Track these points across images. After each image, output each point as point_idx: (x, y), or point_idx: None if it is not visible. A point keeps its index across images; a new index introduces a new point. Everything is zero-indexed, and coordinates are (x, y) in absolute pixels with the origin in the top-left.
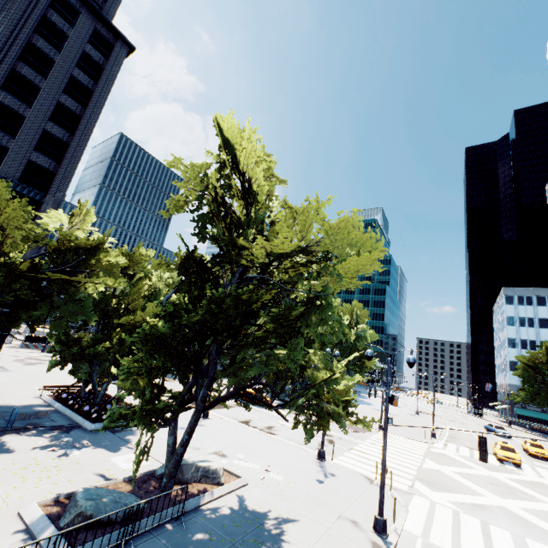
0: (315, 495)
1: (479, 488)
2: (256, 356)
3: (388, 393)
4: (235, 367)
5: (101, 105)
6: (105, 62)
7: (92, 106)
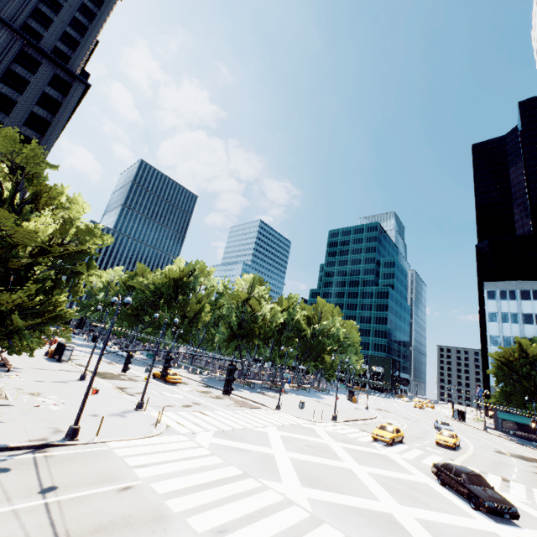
0: (64, 418)
1: (279, 444)
2: None
3: (110, 329)
4: None
5: (57, 133)
6: (64, 99)
7: (49, 134)
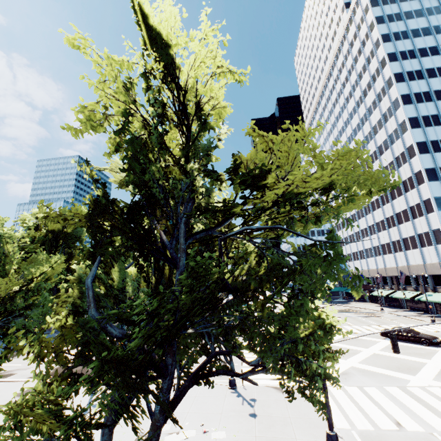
0: (264, 436)
1: None
2: None
3: None
4: None
5: None
6: None
7: None
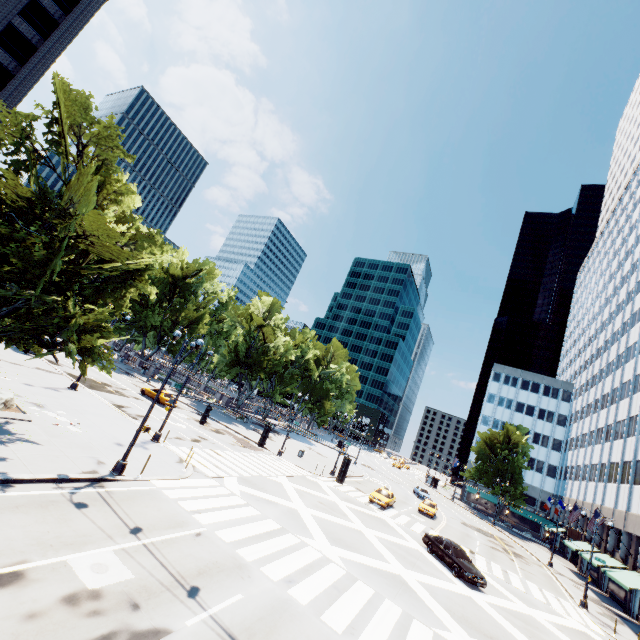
0: (94, 445)
1: (297, 498)
2: (24, 292)
3: (172, 367)
4: (48, 317)
5: (66, 42)
6: None
7: (53, 40)
